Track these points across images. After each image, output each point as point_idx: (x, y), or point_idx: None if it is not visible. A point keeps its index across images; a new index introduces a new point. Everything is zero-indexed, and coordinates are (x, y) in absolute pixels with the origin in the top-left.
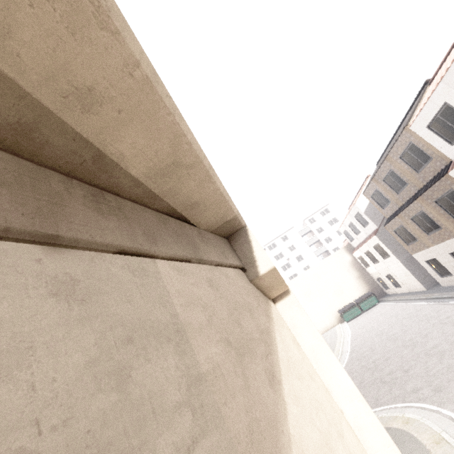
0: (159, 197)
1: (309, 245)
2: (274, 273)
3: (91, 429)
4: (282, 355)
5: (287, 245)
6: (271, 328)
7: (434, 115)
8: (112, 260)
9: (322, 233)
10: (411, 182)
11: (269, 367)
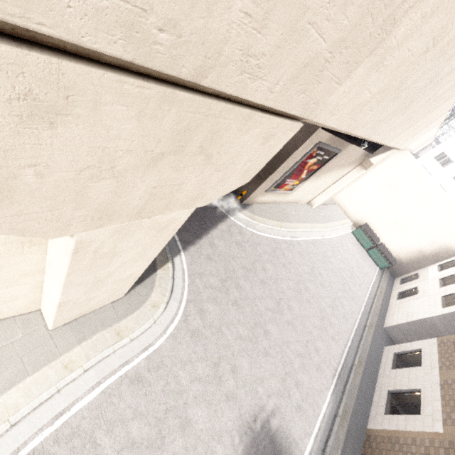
0: None
1: None
2: None
3: None
4: None
5: None
6: None
7: None
8: None
9: None
10: None
11: None
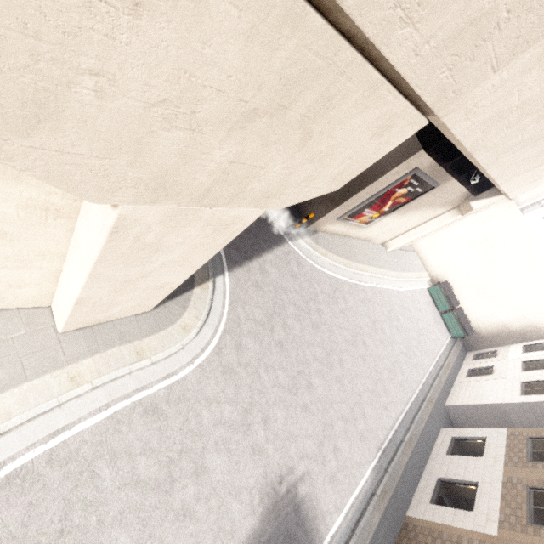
0: None
1: None
2: None
3: None
4: None
5: None
6: None
7: None
8: None
9: None
10: None
11: None
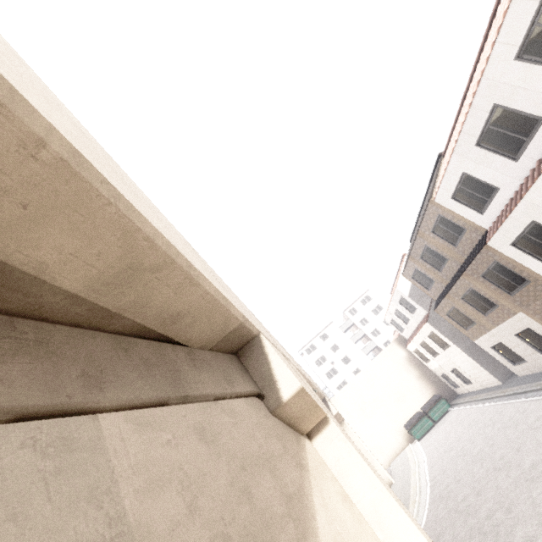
0: (118, 314)
1: (355, 342)
2: (302, 396)
3: None
4: (326, 532)
5: (328, 344)
6: (305, 486)
7: (456, 186)
8: None
9: (367, 325)
10: (450, 257)
11: None
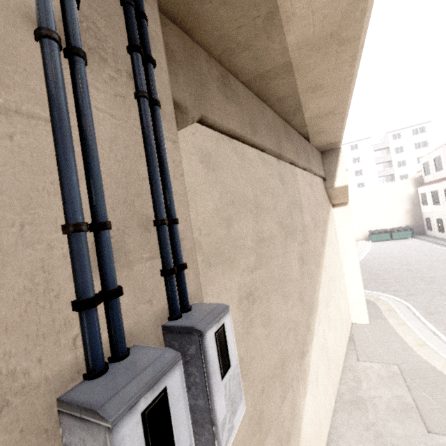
0: (306, 126)
1: (377, 163)
2: (344, 189)
3: (288, 225)
4: (328, 236)
5: (353, 155)
6: (327, 221)
7: None
8: (287, 167)
9: (400, 154)
10: None
11: (323, 237)
